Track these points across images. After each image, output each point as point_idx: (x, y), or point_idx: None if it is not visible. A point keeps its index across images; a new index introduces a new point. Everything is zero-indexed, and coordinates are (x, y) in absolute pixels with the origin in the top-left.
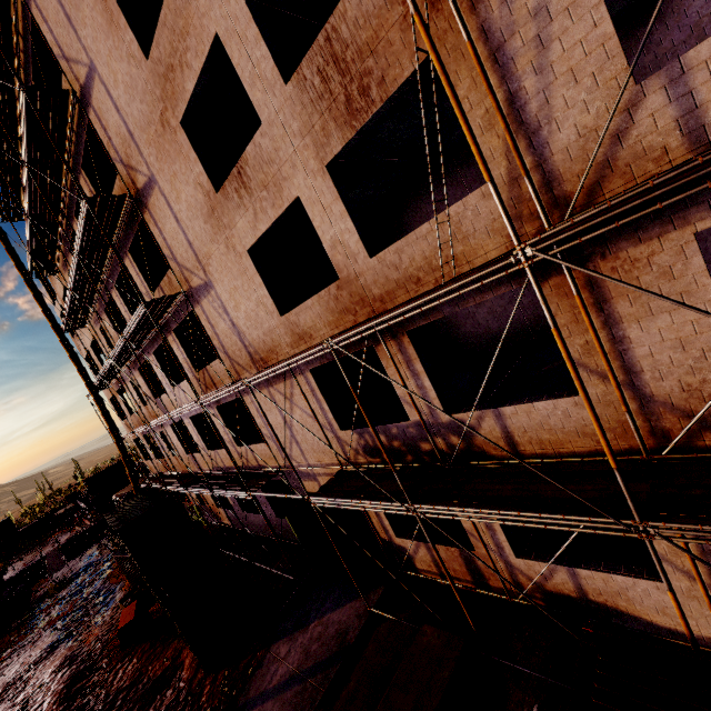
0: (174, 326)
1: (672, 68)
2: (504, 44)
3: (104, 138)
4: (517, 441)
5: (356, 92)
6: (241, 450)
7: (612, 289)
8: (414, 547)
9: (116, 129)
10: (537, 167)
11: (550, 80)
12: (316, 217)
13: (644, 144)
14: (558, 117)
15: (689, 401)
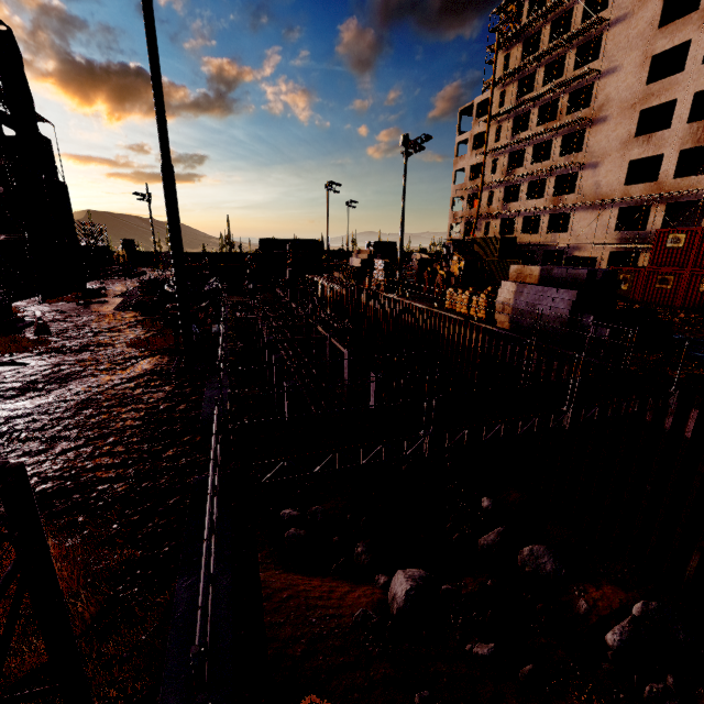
0: (559, 174)
1: None
2: None
3: (597, 92)
4: None
5: (702, 138)
6: (547, 236)
7: None
8: None
9: (607, 94)
10: None
11: None
12: (665, 161)
13: None
14: None
15: None
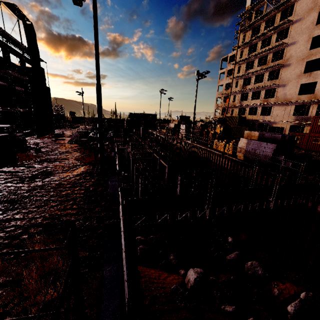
0: (267, 89)
1: None
2: None
3: (286, 53)
4: None
5: None
6: (260, 116)
7: None
8: None
9: (290, 53)
10: None
11: None
12: (317, 85)
13: None
14: None
15: None
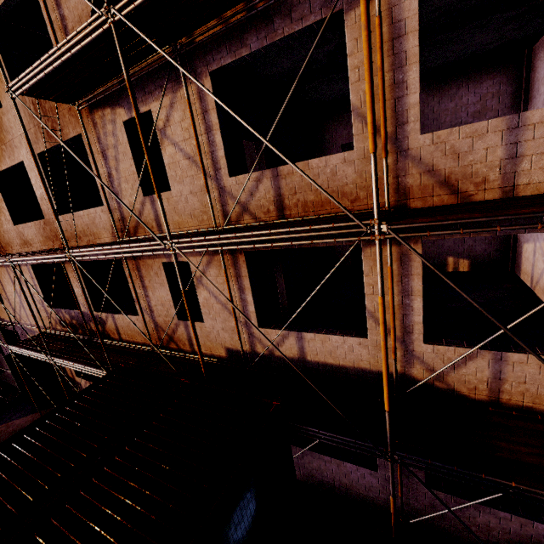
0: None
1: (152, 197)
2: (106, 151)
3: None
4: (120, 332)
5: (50, 127)
6: None
7: (144, 273)
8: (85, 383)
9: None
10: (119, 209)
11: (120, 177)
12: (33, 178)
13: (148, 221)
14: (124, 193)
15: (167, 328)
